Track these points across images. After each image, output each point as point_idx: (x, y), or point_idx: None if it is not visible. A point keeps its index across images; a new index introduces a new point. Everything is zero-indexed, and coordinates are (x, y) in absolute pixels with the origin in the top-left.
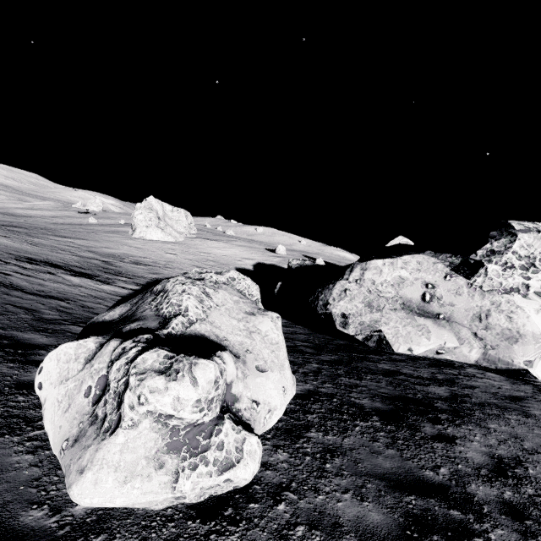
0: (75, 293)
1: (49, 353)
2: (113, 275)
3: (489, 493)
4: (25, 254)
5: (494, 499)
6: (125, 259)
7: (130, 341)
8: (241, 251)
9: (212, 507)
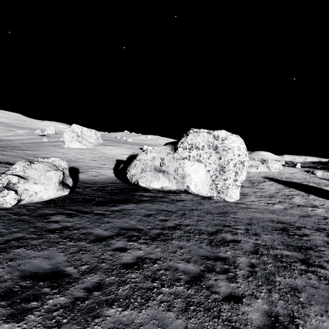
0: None
1: None
2: None
3: (99, 212)
4: None
5: (99, 213)
6: None
7: None
8: (123, 150)
9: (6, 209)
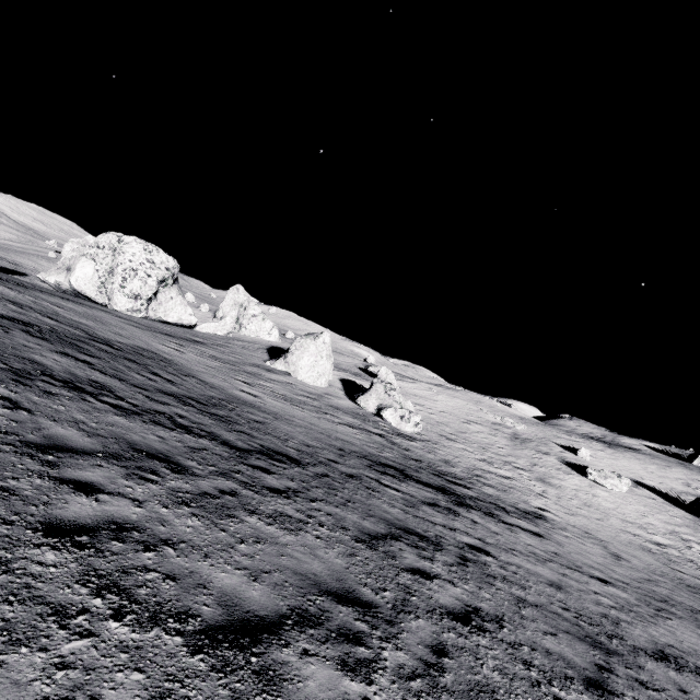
0: None
1: None
2: None
3: None
4: None
5: None
6: (6, 260)
7: None
8: None
9: None
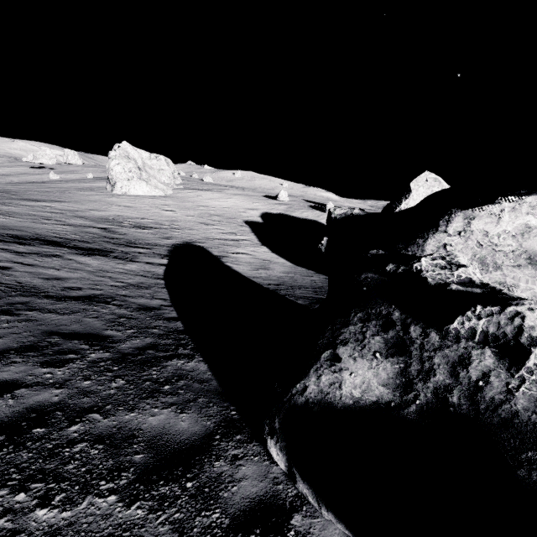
0: (110, 285)
1: None
2: (126, 246)
3: None
4: (6, 231)
5: None
6: (124, 223)
7: None
8: (241, 201)
9: None
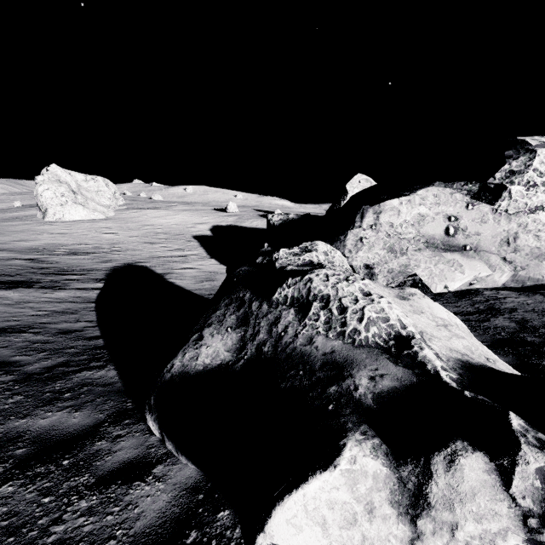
0: (30, 315)
1: (278, 512)
2: (56, 275)
3: None
4: None
5: None
6: (56, 252)
7: (530, 450)
8: (189, 216)
9: None
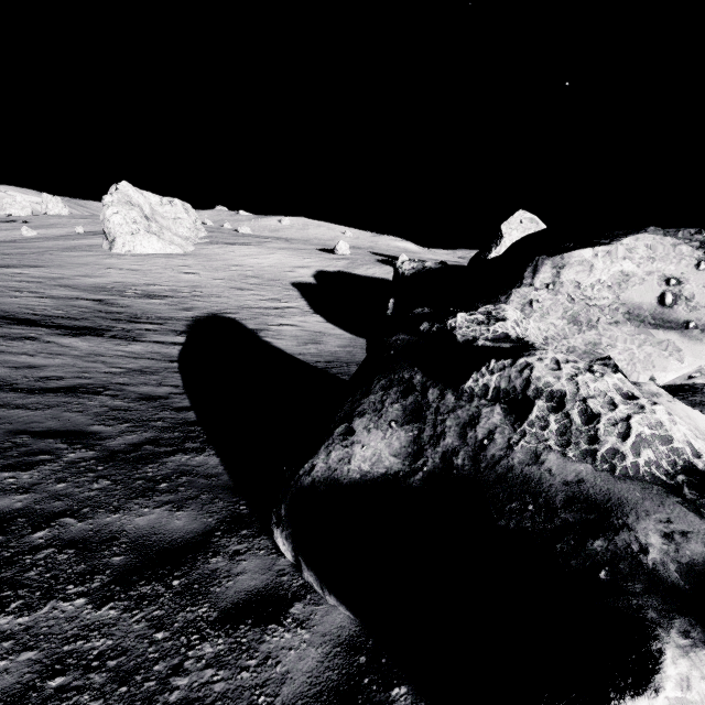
0: (103, 371)
1: None
2: (129, 322)
3: None
4: None
5: None
6: (127, 292)
7: None
8: (287, 257)
9: None
